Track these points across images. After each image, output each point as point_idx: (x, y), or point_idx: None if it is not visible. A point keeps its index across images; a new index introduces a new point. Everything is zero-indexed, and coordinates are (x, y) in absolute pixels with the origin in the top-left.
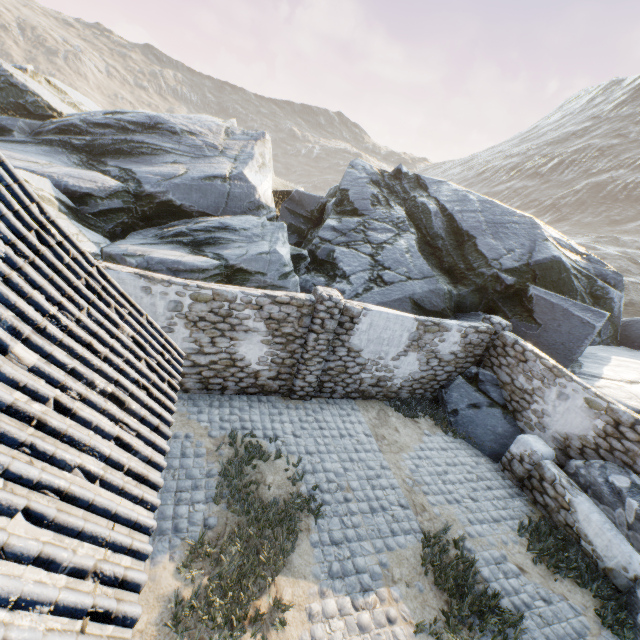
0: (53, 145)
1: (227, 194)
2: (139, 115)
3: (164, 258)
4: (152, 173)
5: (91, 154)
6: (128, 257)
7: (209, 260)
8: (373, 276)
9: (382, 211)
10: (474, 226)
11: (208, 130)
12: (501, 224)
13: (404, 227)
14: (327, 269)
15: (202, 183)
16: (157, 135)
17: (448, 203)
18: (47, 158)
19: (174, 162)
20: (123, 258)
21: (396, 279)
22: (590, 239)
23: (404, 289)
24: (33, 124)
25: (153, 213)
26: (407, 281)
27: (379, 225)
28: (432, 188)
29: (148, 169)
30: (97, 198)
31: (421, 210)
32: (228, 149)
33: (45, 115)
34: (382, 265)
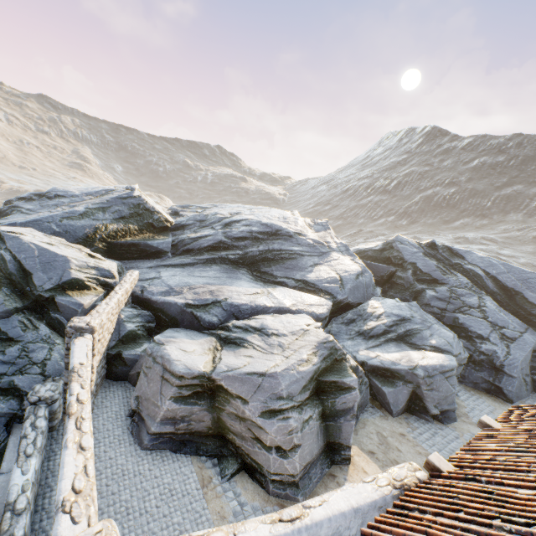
0: (216, 262)
1: (364, 285)
2: (252, 222)
3: (431, 364)
4: (322, 281)
5: (243, 264)
6: (413, 370)
7: (447, 356)
8: (499, 334)
9: (453, 279)
10: (513, 284)
11: (300, 227)
12: (525, 280)
13: (477, 290)
14: (457, 331)
15: (356, 282)
16: (282, 240)
17: (486, 268)
18: (244, 282)
19: (314, 264)
20: (409, 372)
21: (515, 335)
22: (452, 240)
23: (527, 342)
24: (171, 240)
25: (331, 311)
26: (522, 335)
27: (461, 291)
28: (467, 257)
29: (313, 276)
30: (326, 317)
31: (472, 274)
32: (328, 243)
33: (162, 226)
34: (497, 325)
